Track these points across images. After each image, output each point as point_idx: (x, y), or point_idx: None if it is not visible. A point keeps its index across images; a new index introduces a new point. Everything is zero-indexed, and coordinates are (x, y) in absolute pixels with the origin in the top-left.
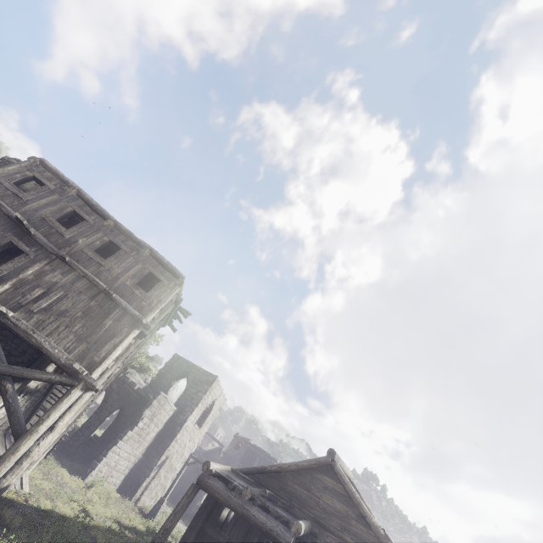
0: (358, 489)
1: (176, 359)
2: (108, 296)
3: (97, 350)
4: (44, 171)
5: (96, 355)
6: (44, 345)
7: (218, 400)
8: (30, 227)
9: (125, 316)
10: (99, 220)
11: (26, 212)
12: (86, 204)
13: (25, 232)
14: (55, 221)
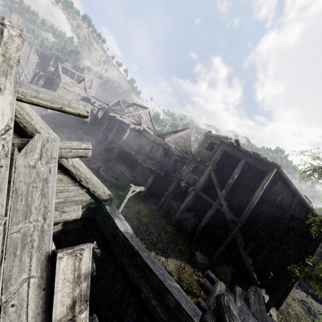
0: (85, 79)
1: (75, 66)
2: None
3: None
4: None
5: None
6: None
7: (94, 80)
8: None
9: None
10: None
11: None
12: None
13: None
14: None
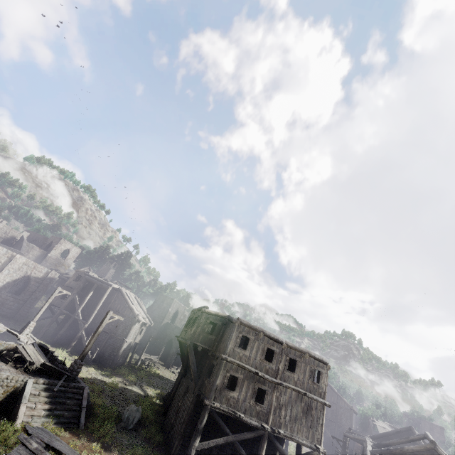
0: None
1: None
2: (306, 396)
3: (316, 431)
4: (244, 328)
5: (318, 435)
6: (299, 441)
7: None
8: (264, 376)
9: (317, 404)
10: (279, 345)
11: (253, 363)
12: (269, 338)
13: (260, 376)
14: (265, 361)
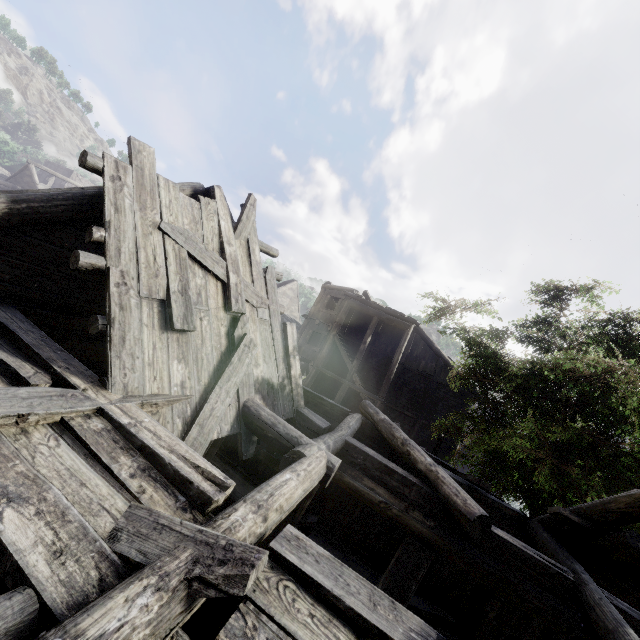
0: None
1: (48, 164)
2: None
3: None
4: None
5: None
6: None
7: None
8: None
9: None
10: None
11: None
12: None
13: None
14: None
